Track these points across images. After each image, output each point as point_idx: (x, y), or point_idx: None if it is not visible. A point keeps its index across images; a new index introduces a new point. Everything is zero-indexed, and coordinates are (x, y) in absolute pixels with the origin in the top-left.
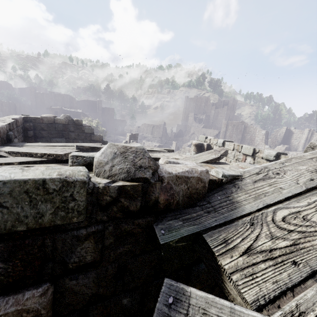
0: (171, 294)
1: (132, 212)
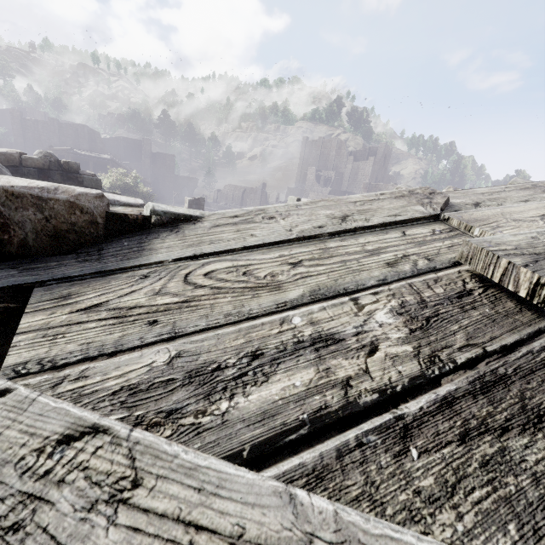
0: None
1: None
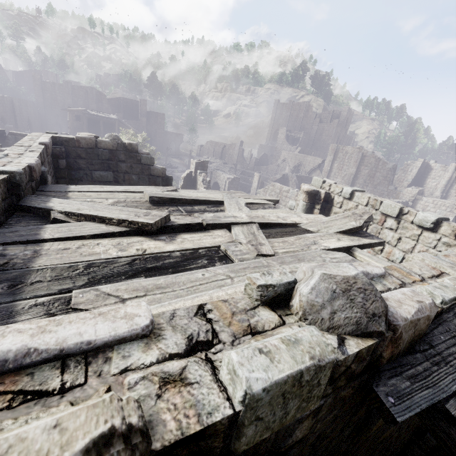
0: None
1: (354, 375)
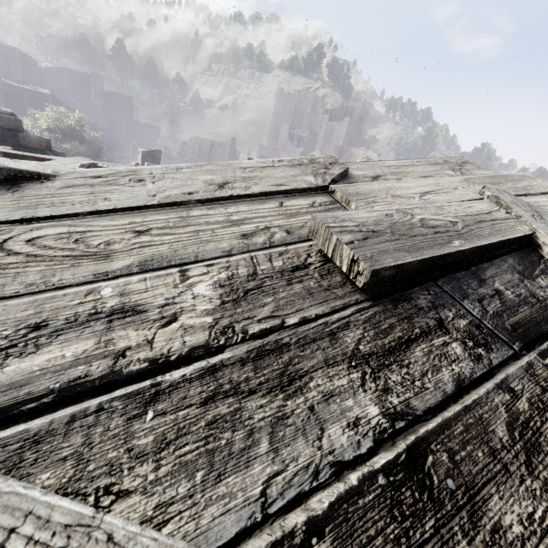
0: None
1: None
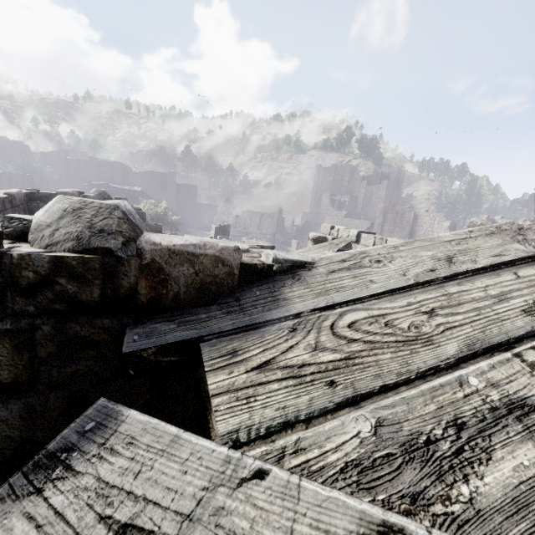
0: (96, 419)
1: (85, 305)
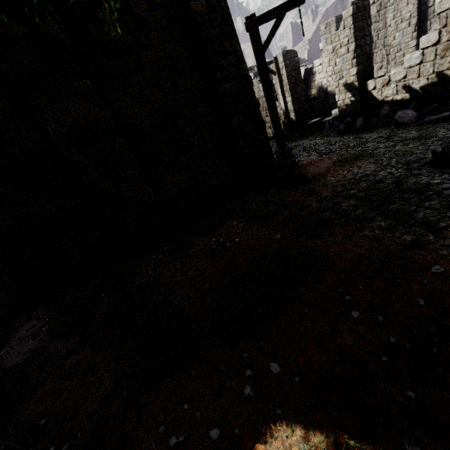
0: None
1: None
